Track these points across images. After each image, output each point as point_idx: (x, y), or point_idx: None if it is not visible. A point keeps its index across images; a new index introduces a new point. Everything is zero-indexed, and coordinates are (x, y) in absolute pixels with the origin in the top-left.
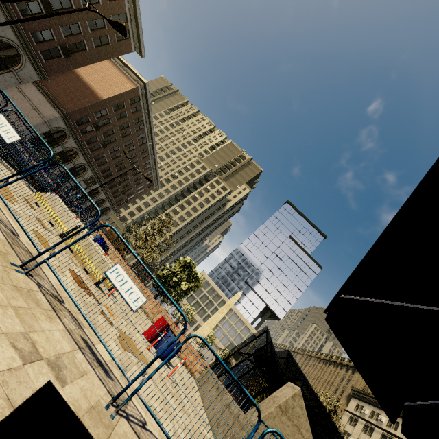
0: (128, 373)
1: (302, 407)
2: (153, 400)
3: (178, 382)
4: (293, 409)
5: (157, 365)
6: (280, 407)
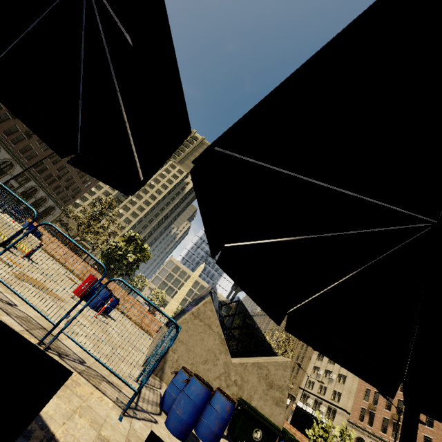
0: (12, 287)
1: (212, 310)
2: (46, 308)
3: (114, 326)
4: (205, 313)
5: (80, 307)
6: (193, 314)
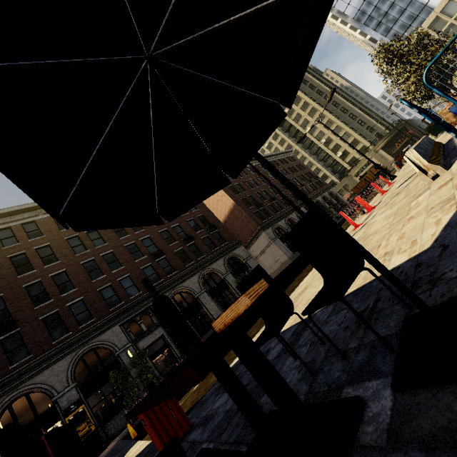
0: None
1: None
2: None
3: None
4: None
5: None
6: None
